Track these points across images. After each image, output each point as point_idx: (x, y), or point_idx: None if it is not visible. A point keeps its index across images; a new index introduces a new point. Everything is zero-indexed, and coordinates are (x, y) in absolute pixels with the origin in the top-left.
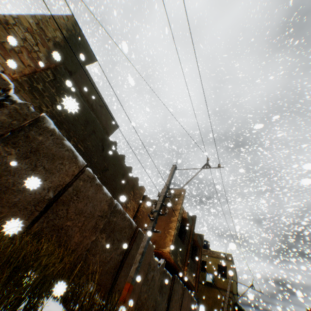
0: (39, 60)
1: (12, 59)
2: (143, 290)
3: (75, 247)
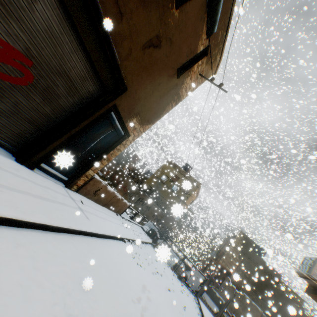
0: (237, 260)
1: (231, 264)
2: None
3: None
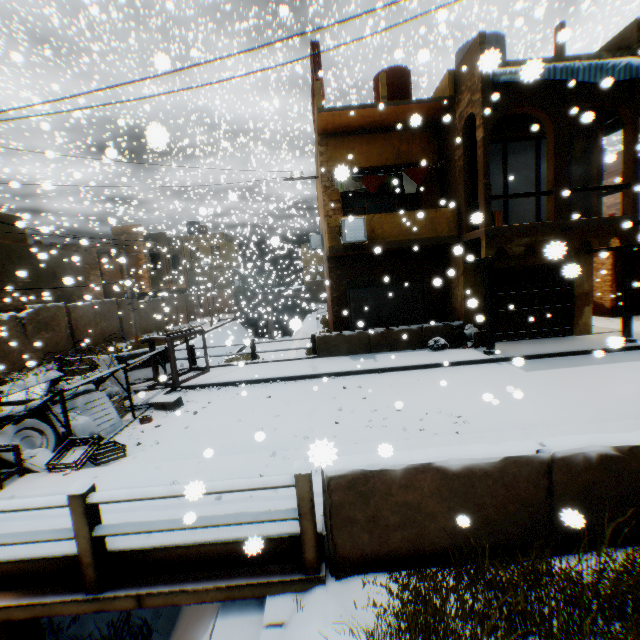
0: None
1: None
2: (143, 323)
3: (96, 338)
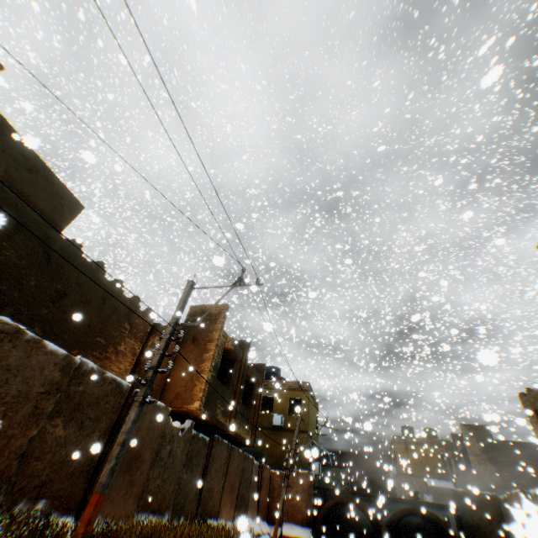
0: None
1: None
2: (152, 477)
3: None
